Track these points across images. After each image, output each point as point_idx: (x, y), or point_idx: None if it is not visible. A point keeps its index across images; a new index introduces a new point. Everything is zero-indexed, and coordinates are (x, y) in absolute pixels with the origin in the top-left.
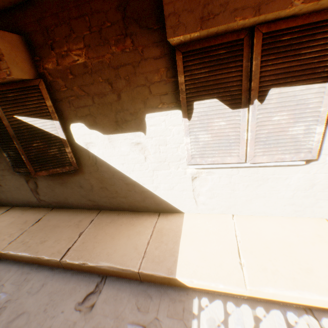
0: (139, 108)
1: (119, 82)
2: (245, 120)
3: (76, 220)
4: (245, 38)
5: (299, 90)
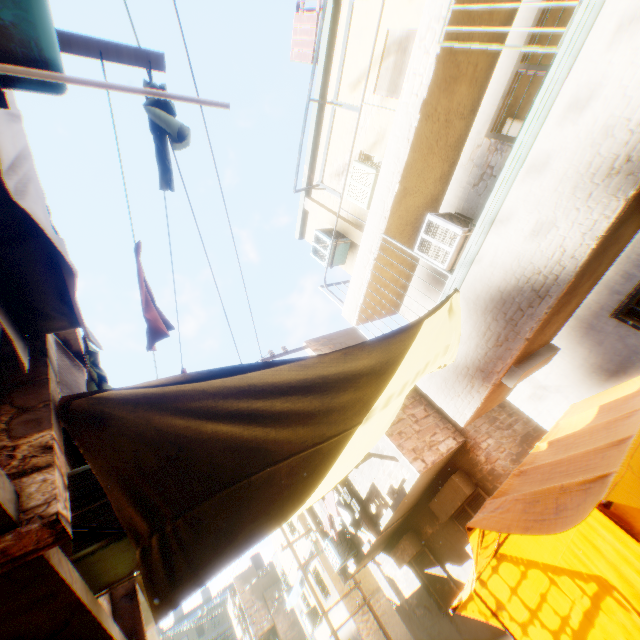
0: (461, 545)
1: (446, 535)
2: None
3: None
4: (464, 506)
5: None
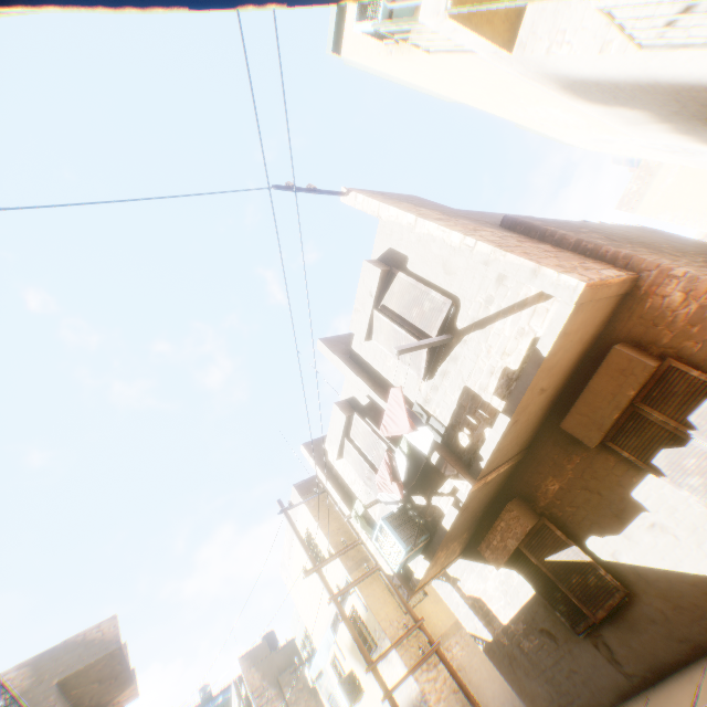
0: (620, 493)
1: (589, 484)
2: (703, 447)
3: (683, 677)
4: (632, 409)
5: (706, 404)
